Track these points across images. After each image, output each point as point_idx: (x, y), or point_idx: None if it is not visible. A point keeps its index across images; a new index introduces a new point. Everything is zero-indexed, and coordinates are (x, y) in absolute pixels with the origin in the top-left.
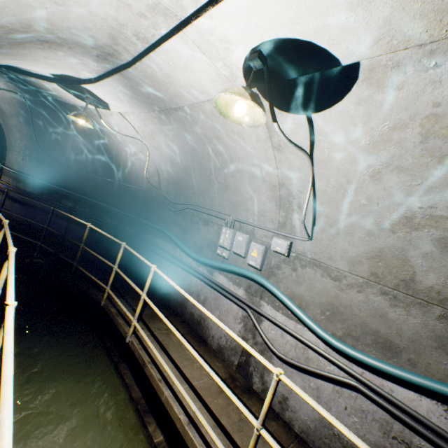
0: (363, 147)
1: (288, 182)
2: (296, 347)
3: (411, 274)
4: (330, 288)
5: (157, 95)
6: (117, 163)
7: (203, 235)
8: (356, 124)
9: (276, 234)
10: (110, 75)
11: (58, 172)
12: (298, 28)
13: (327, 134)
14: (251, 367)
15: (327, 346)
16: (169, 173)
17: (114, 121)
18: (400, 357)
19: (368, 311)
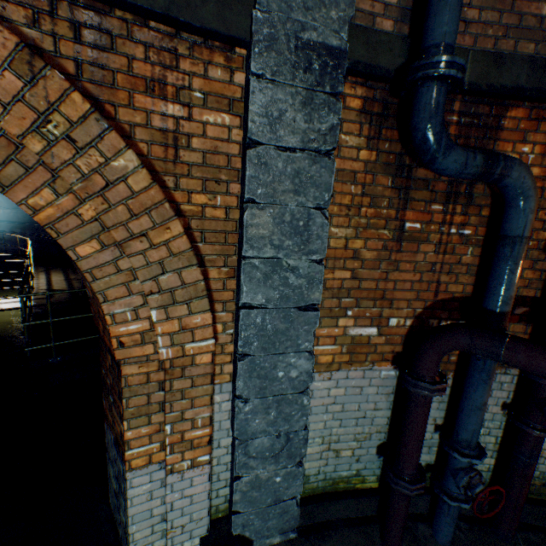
0: None
1: None
2: None
3: None
4: None
5: None
6: None
7: None
8: None
9: None
10: None
11: (7, 213)
12: None
13: None
14: None
15: None
16: None
17: None
18: None
19: None
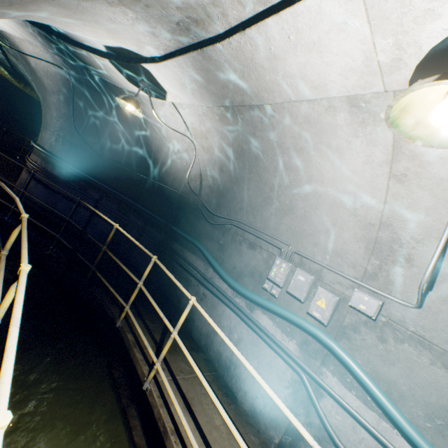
0: None
1: (398, 224)
2: None
3: None
4: (447, 385)
5: (238, 85)
6: (155, 159)
7: (245, 260)
8: None
9: (358, 284)
10: (185, 52)
11: (89, 159)
12: None
13: None
14: None
15: None
16: (215, 180)
17: (163, 112)
18: None
19: None
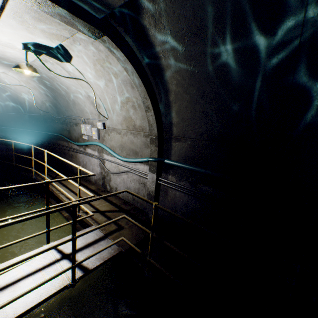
0: (95, 74)
1: (90, 94)
2: (116, 167)
3: (134, 123)
4: (119, 138)
5: (8, 63)
6: (19, 102)
7: (77, 132)
8: (85, 65)
9: (99, 121)
10: None
11: None
12: (26, 39)
13: (83, 70)
14: (106, 183)
15: (123, 162)
16: (49, 102)
17: (3, 77)
18: (139, 155)
19: (130, 143)
